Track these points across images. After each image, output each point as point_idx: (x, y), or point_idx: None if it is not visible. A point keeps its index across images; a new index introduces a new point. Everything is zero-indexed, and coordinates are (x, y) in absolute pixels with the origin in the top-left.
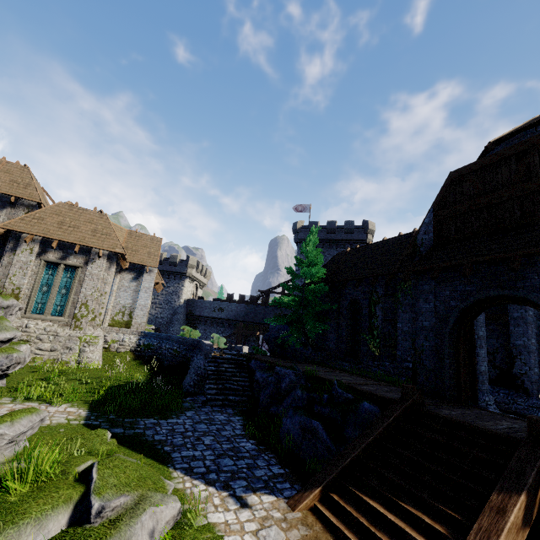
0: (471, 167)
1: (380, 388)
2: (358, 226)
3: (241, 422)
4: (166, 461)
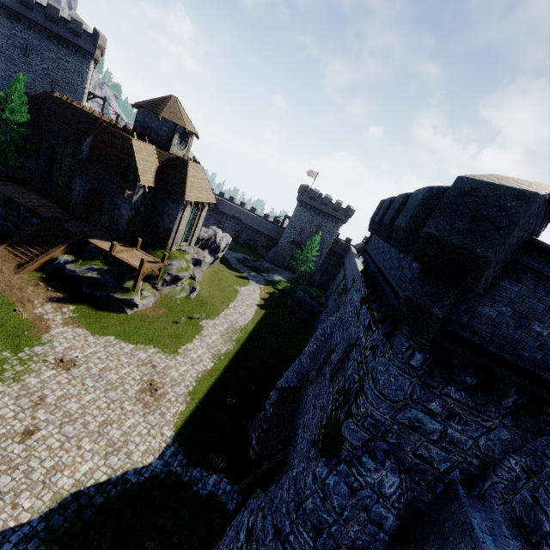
0: (110, 129)
1: (49, 210)
2: (87, 32)
3: None
4: None
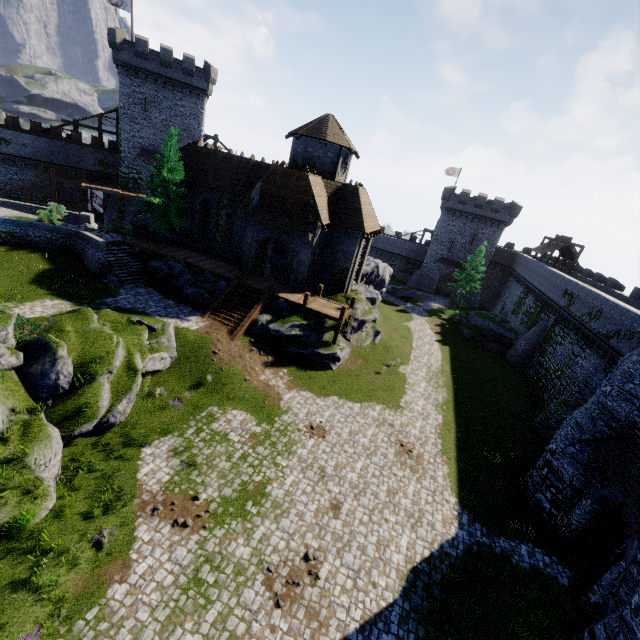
0: (281, 169)
1: (225, 270)
2: (199, 68)
3: (156, 291)
4: (147, 314)
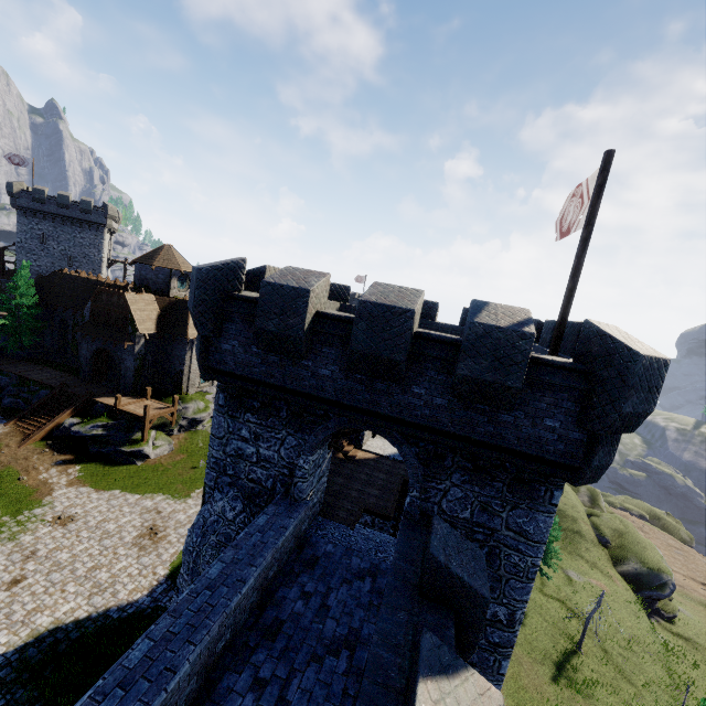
0: (105, 290)
1: (60, 380)
2: (97, 208)
3: None
4: None
